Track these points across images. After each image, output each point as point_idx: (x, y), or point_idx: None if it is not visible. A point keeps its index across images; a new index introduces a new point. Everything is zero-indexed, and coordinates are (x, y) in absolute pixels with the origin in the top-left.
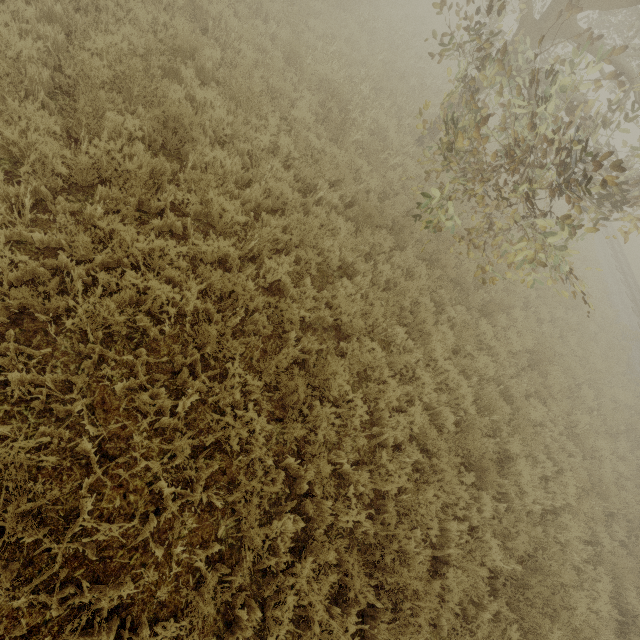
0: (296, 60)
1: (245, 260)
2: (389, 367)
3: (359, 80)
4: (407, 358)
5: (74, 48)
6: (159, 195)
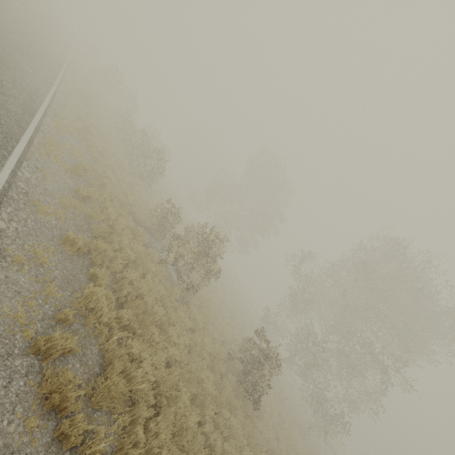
0: None
1: None
2: None
3: None
4: None
5: None
6: None
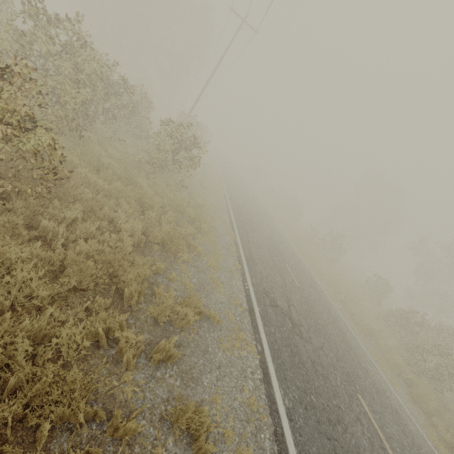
0: None
1: None
2: None
3: None
4: None
5: None
6: None
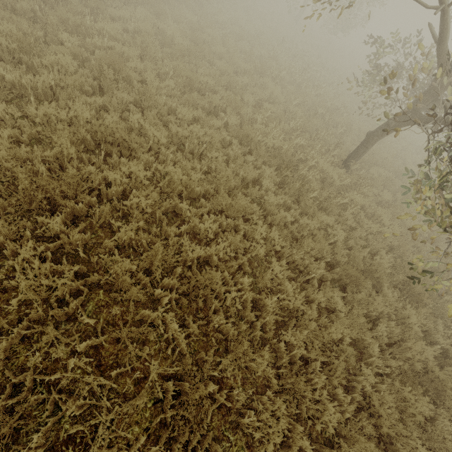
0: (248, 140)
1: (281, 393)
2: (426, 447)
3: (295, 136)
4: (449, 444)
5: (94, 226)
6: (215, 404)
